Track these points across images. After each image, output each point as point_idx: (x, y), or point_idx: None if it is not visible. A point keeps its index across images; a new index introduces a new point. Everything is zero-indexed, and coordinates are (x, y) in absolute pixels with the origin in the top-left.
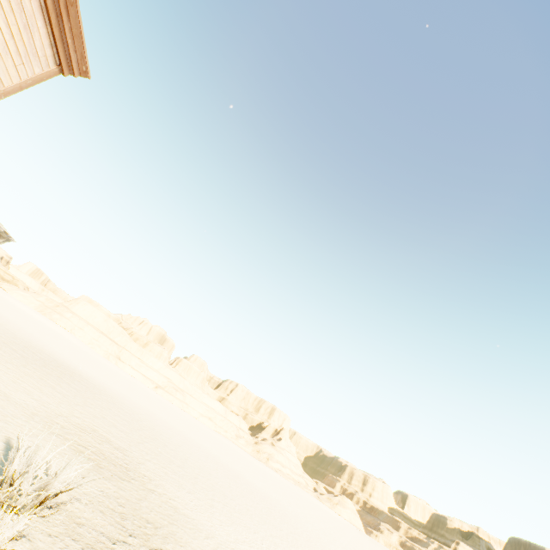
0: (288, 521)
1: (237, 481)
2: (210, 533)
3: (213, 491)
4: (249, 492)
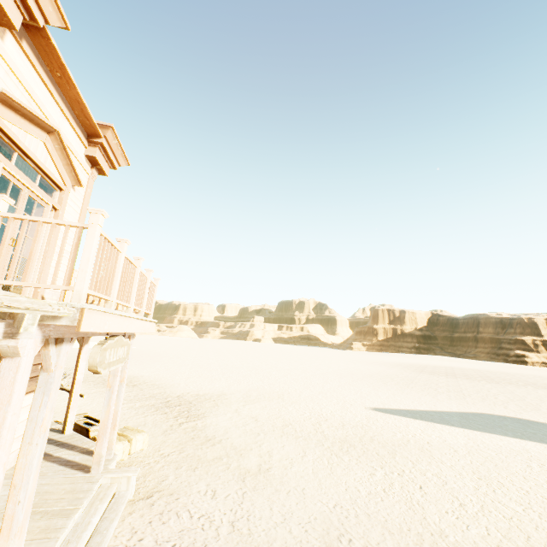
0: (145, 353)
1: None
2: None
3: None
4: None
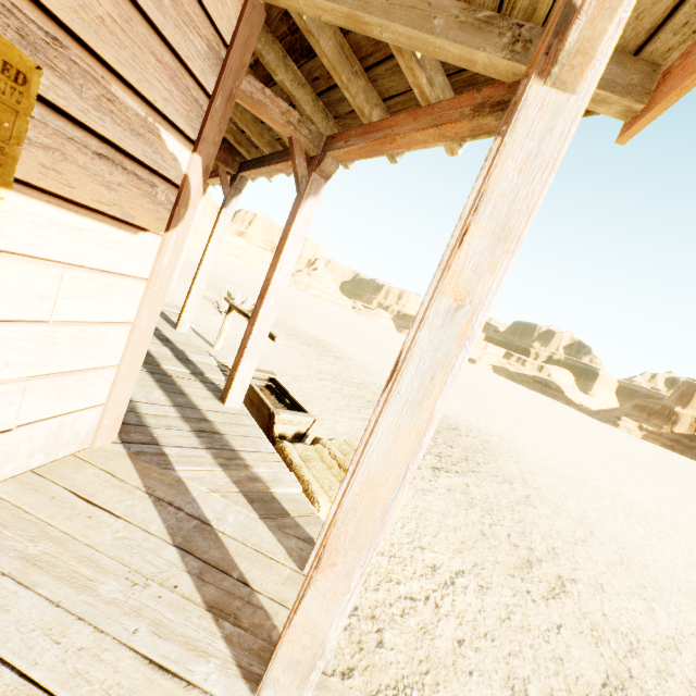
0: (341, 324)
1: (297, 305)
2: (307, 325)
3: (290, 310)
4: (309, 310)
